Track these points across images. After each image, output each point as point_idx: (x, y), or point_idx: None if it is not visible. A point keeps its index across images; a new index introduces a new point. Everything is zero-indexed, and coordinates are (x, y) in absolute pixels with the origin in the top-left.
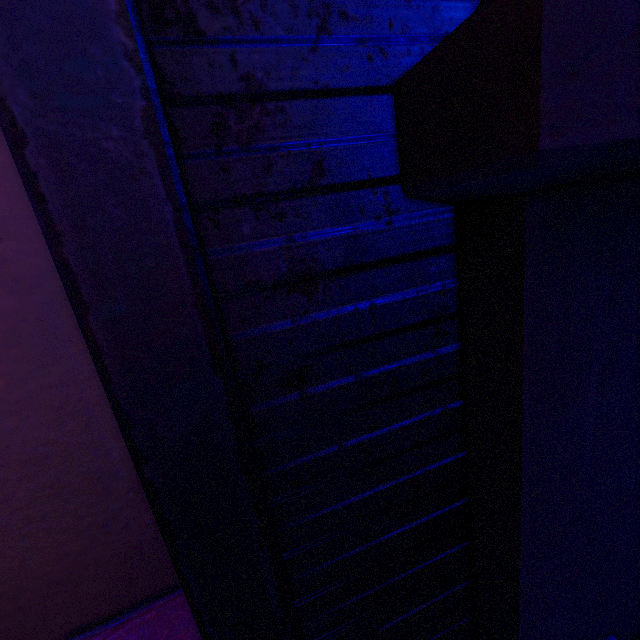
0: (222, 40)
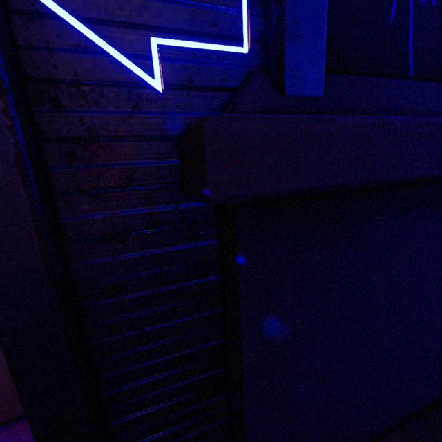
0: (76, 110)
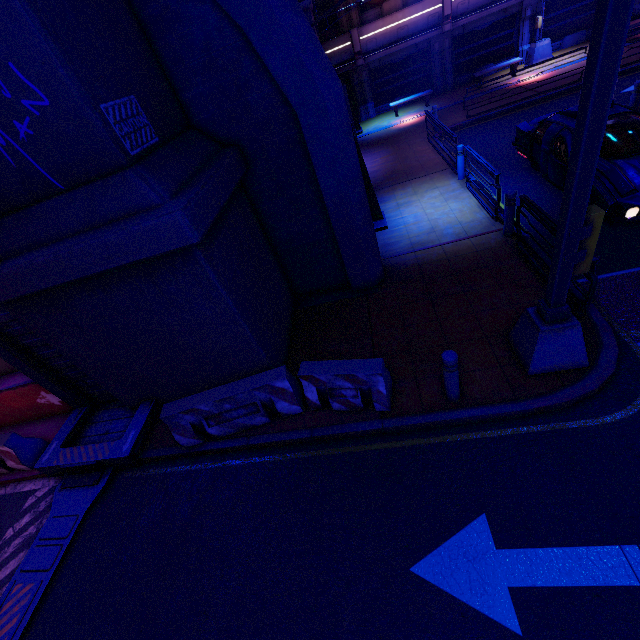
0: None
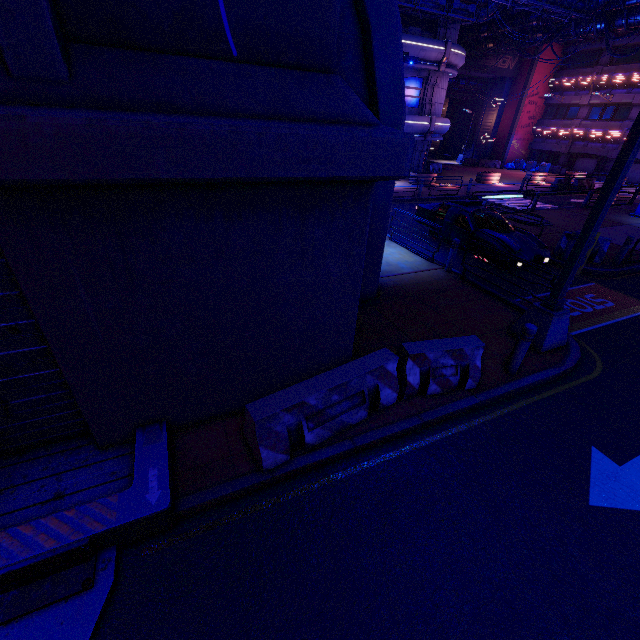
0: None
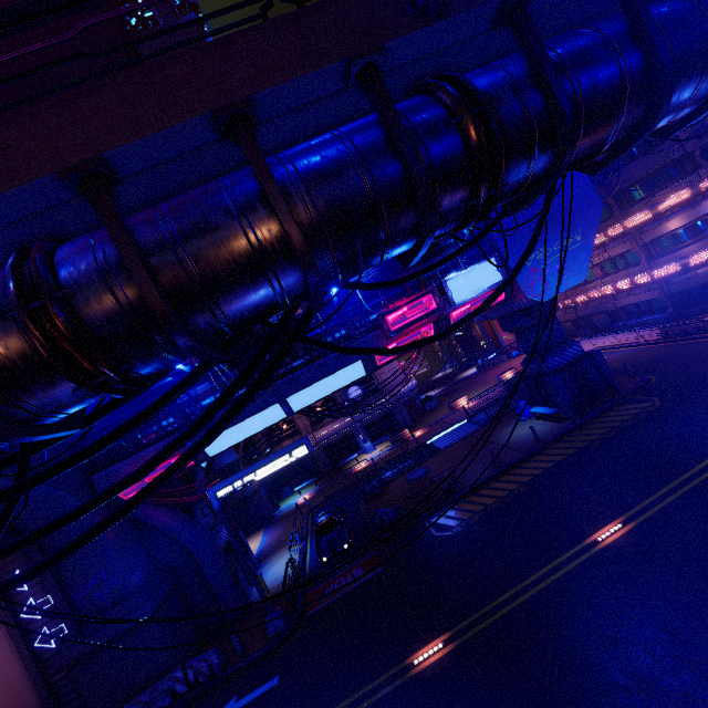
0: (45, 656)
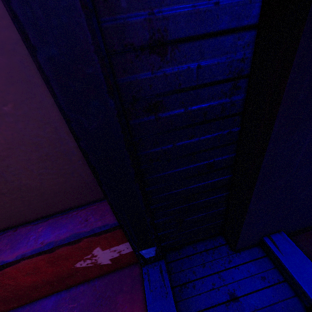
0: None
